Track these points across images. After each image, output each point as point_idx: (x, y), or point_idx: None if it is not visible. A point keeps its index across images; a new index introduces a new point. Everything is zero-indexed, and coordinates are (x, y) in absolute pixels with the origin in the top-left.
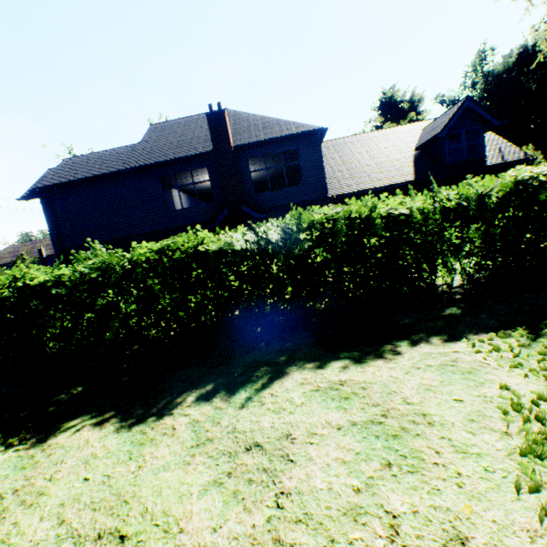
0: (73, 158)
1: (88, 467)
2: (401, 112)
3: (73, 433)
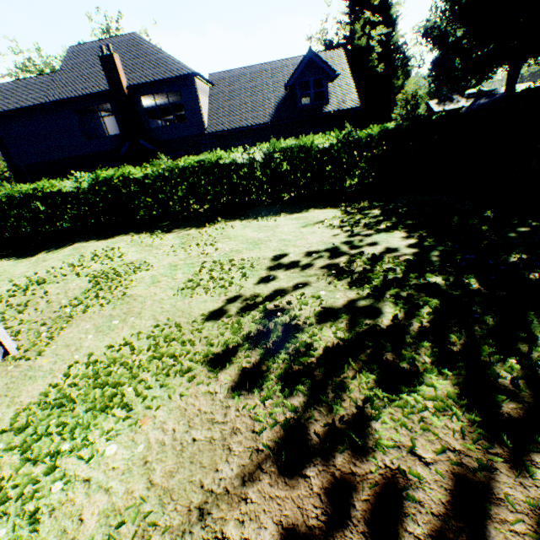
0: (5, 84)
1: (1, 268)
2: (370, 4)
3: (0, 262)
